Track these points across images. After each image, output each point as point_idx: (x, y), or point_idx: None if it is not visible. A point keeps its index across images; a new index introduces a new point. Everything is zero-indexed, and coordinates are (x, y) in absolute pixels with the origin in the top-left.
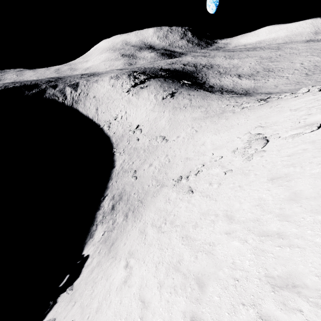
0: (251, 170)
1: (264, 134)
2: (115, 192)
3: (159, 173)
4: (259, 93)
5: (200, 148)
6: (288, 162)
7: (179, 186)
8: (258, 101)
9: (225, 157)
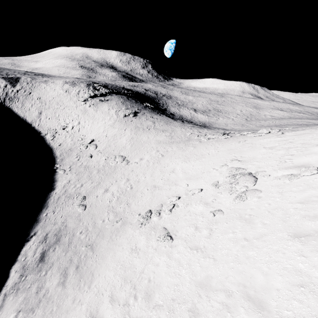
0: (253, 216)
1: (246, 169)
2: (50, 228)
3: (118, 203)
4: (215, 127)
5: (170, 176)
6: (307, 212)
7: (149, 225)
8: (221, 134)
9: (206, 191)
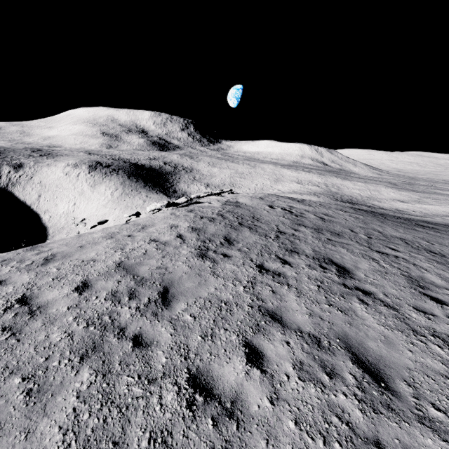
0: None
1: None
2: None
3: None
4: None
5: None
6: None
7: None
8: None
9: None
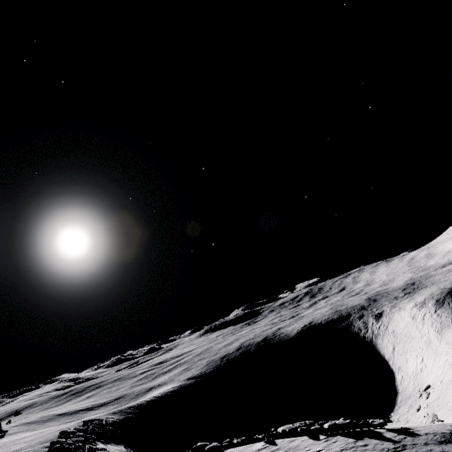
0: None
1: None
2: None
3: None
4: None
5: None
6: None
7: None
8: None
9: None
